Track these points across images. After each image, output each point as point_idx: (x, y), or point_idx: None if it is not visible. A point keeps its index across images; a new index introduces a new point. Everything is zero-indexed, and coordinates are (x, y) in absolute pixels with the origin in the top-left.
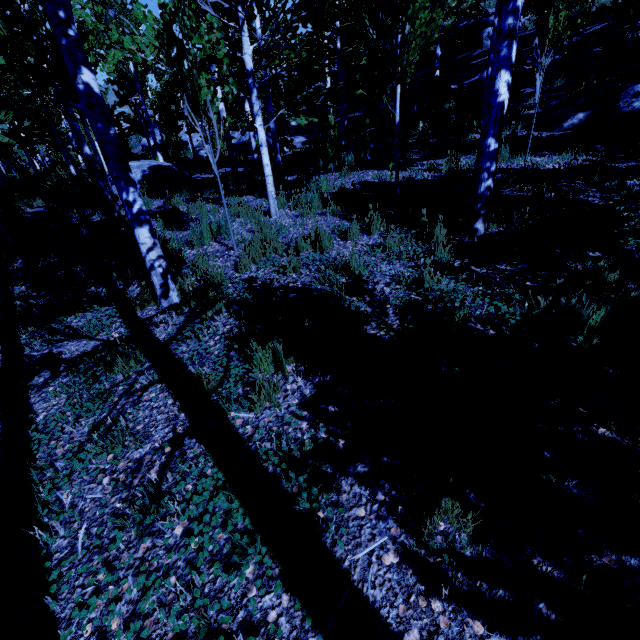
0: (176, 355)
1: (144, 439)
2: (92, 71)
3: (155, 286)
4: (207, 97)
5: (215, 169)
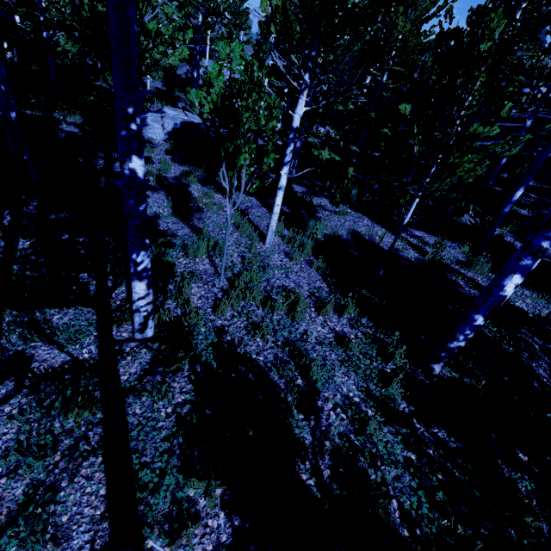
0: (128, 415)
1: (64, 540)
2: (142, 156)
3: (135, 321)
4: (245, 161)
5: (229, 216)
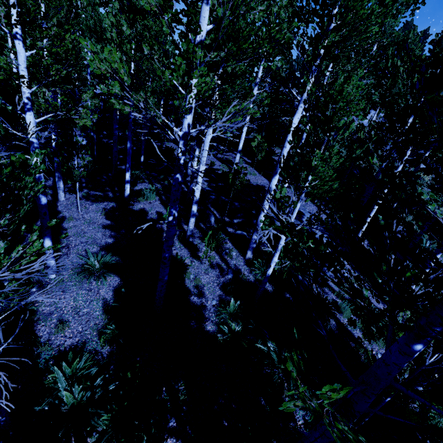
0: None
1: None
2: None
3: None
4: None
5: None
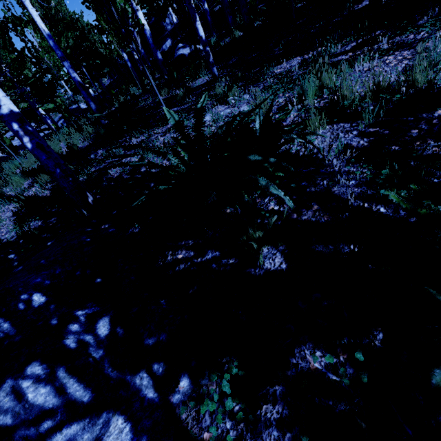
0: None
1: None
2: None
3: None
4: None
5: None
